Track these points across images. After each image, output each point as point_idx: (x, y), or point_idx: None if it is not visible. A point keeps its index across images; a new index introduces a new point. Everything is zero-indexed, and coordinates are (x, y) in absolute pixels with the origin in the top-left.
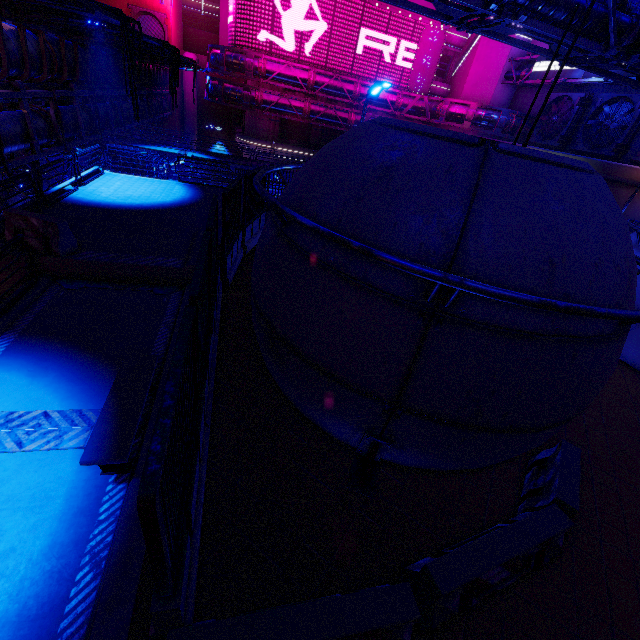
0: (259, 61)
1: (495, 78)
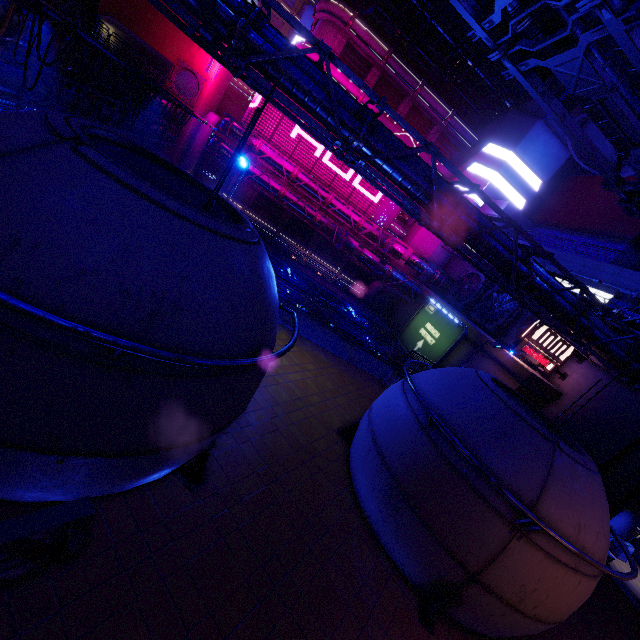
0: (257, 141)
1: (438, 241)
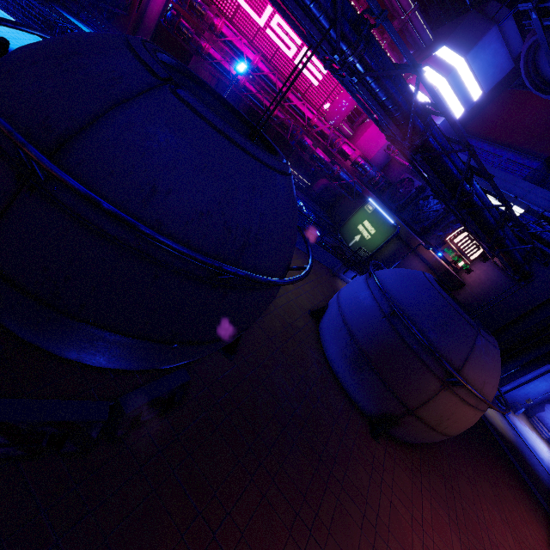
0: (218, 20)
1: (381, 144)
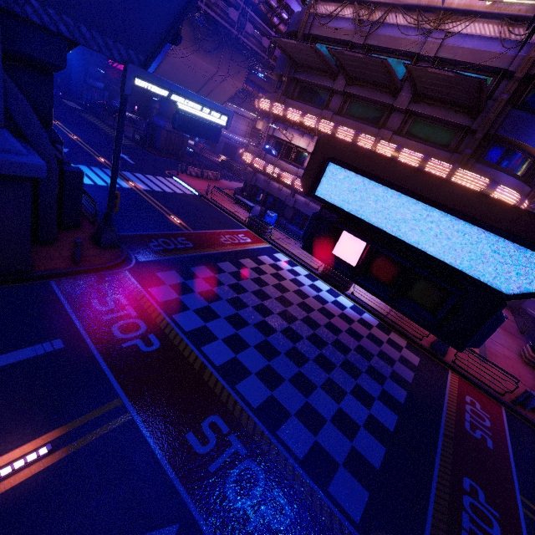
0: None
1: None
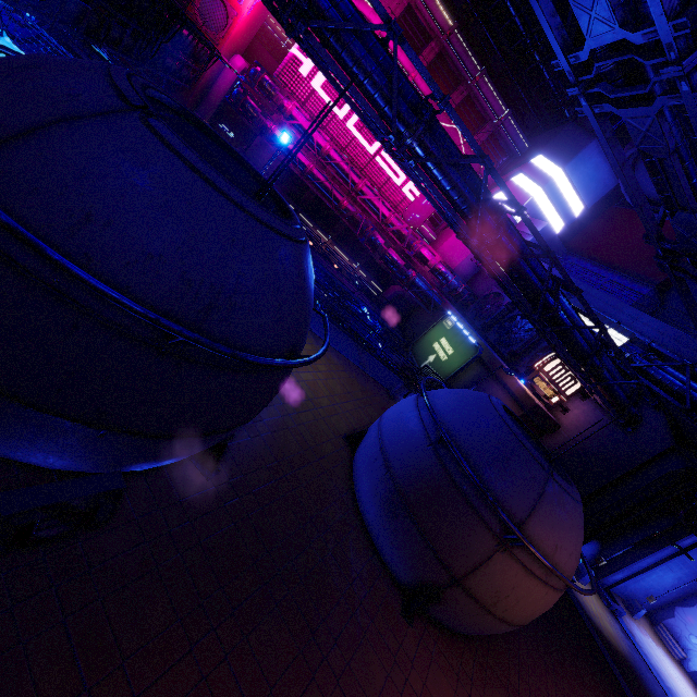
0: (289, 103)
1: (467, 252)
